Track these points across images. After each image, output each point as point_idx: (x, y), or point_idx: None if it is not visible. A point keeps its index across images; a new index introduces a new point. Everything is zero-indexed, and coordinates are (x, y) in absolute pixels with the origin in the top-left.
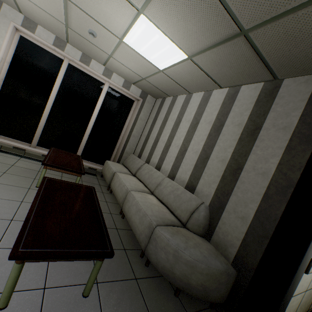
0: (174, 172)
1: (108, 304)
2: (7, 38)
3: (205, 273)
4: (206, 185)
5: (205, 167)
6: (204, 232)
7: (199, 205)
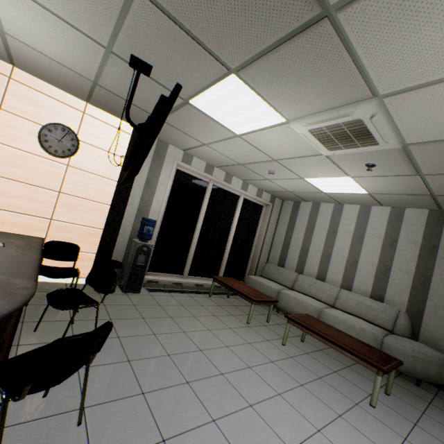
0: (348, 283)
1: (401, 397)
2: (171, 176)
3: (438, 363)
4: (396, 294)
5: (389, 279)
6: (410, 334)
7: (398, 313)
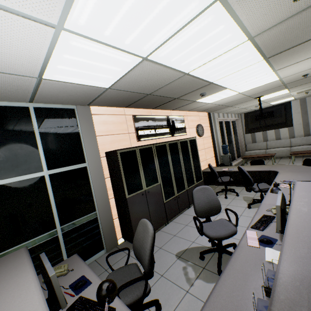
0: (292, 135)
1: None
2: (218, 125)
3: None
4: None
5: (309, 126)
6: None
7: None
